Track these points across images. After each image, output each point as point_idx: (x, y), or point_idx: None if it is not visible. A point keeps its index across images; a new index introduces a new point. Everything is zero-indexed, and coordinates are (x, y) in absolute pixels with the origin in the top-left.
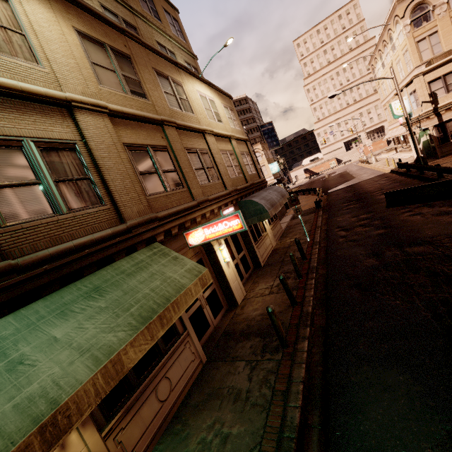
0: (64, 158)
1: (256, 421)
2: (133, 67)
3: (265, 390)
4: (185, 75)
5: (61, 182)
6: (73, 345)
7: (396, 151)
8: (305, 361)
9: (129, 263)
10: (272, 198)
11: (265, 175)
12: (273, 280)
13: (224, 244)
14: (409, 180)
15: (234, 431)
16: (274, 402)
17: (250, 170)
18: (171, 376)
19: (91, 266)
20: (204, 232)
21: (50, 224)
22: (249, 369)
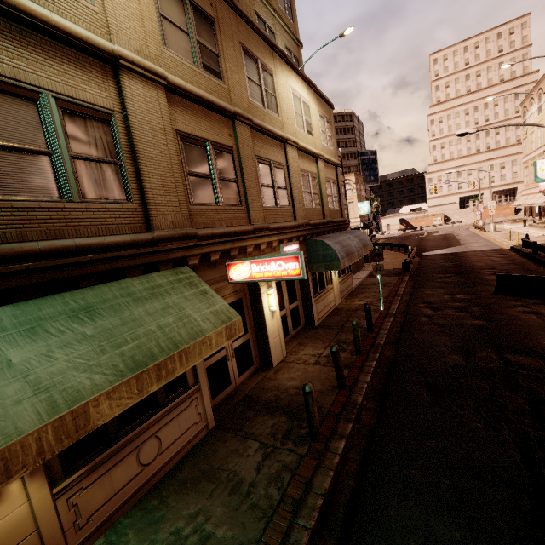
0: (92, 130)
1: (249, 529)
2: (215, 35)
3: (273, 490)
4: (280, 63)
5: (80, 160)
6: (29, 377)
7: (524, 224)
8: (335, 467)
9: (143, 284)
10: (351, 245)
11: (351, 214)
12: (324, 347)
13: (274, 287)
14: (532, 265)
15: (219, 533)
16: (279, 511)
17: (332, 204)
18: (163, 436)
19: (92, 277)
20: (251, 268)
21: (51, 211)
22: (262, 454)
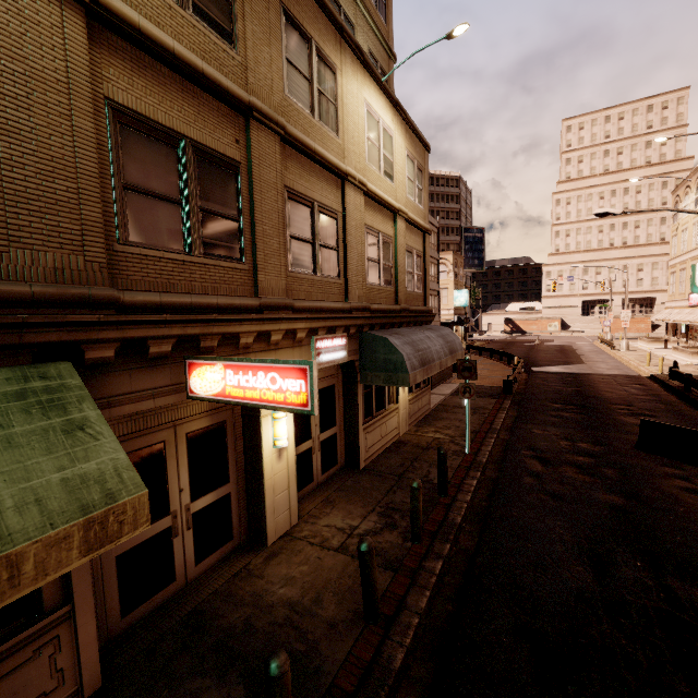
0: None
1: None
2: None
3: None
4: (352, 60)
5: None
6: None
7: (665, 345)
8: None
9: None
10: (431, 348)
11: (443, 304)
12: (364, 514)
13: None
14: (686, 407)
15: None
16: None
17: (412, 284)
18: None
19: None
20: (225, 377)
21: None
22: None
